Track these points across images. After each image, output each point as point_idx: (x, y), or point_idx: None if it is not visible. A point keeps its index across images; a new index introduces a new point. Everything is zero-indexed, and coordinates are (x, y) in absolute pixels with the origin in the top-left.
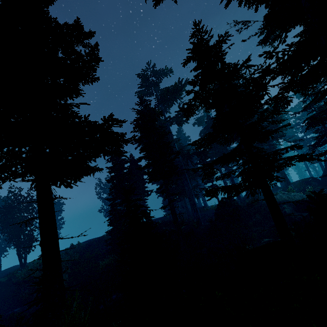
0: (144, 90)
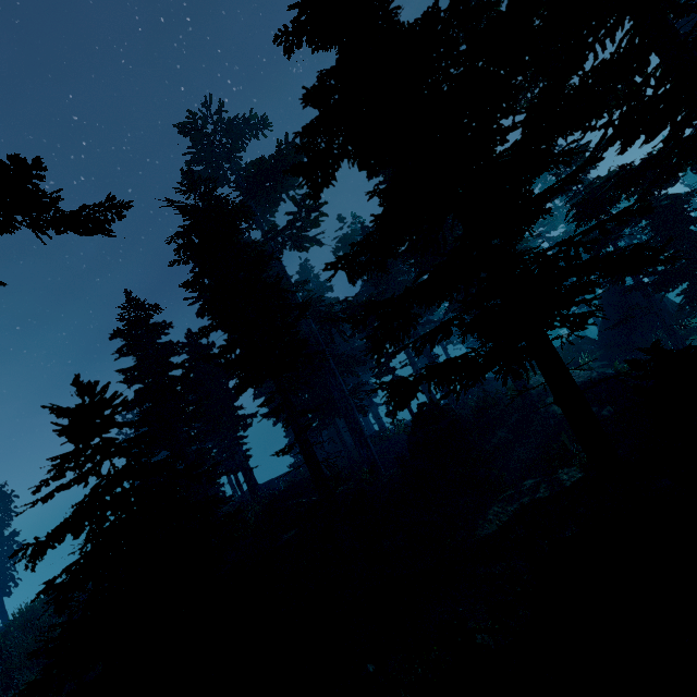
0: (205, 172)
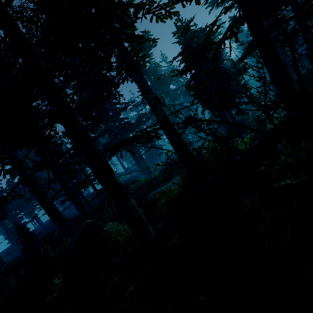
0: None
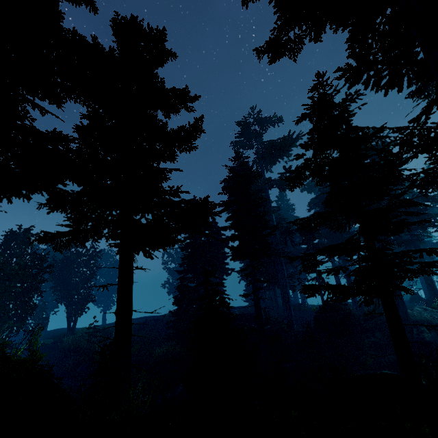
0: (243, 141)
